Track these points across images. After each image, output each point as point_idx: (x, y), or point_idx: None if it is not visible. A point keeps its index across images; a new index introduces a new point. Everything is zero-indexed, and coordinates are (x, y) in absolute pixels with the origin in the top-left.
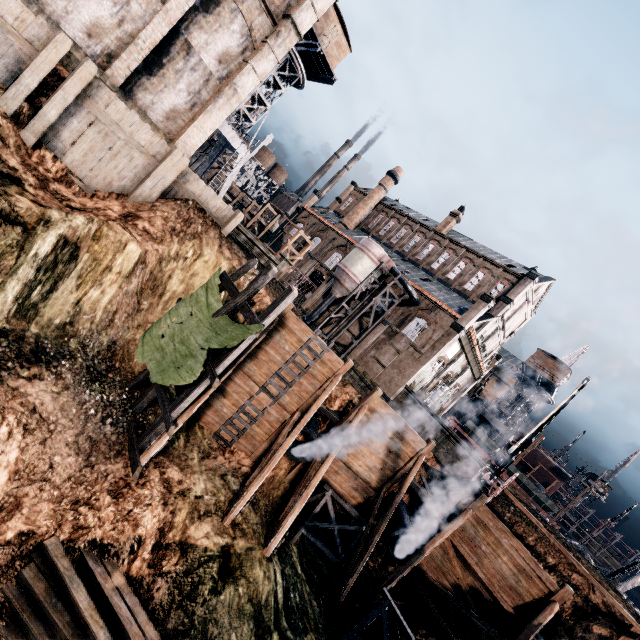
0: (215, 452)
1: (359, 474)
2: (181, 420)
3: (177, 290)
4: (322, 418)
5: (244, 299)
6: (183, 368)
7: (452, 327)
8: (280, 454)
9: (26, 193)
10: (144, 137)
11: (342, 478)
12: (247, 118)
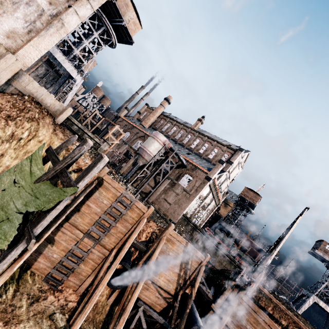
0: (46, 293)
1: (162, 286)
2: (0, 280)
3: (12, 163)
4: (134, 248)
5: (63, 166)
6: None
7: (205, 178)
8: (100, 290)
9: None
10: None
11: (150, 292)
12: (81, 61)
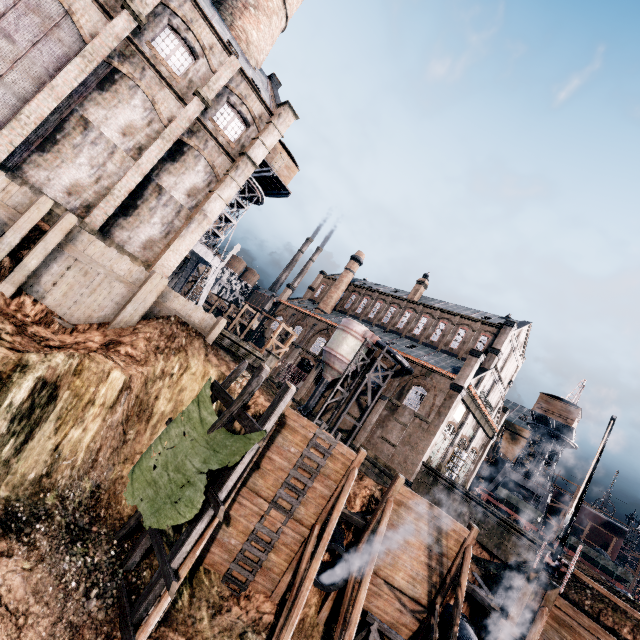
0: (228, 602)
1: (403, 590)
2: (183, 569)
3: (165, 410)
4: (345, 525)
5: (240, 406)
6: (181, 501)
7: (451, 388)
8: (307, 587)
9: (2, 342)
10: (123, 268)
11: (385, 600)
12: (216, 235)
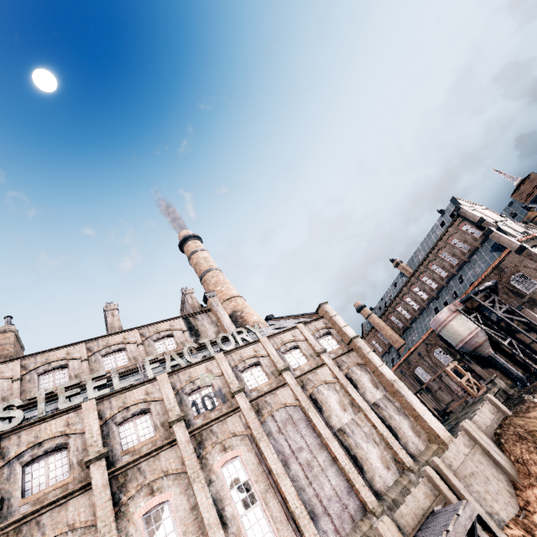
0: None
1: None
2: None
3: None
4: None
5: None
6: None
7: (520, 253)
8: None
9: None
10: (462, 447)
11: None
12: None
